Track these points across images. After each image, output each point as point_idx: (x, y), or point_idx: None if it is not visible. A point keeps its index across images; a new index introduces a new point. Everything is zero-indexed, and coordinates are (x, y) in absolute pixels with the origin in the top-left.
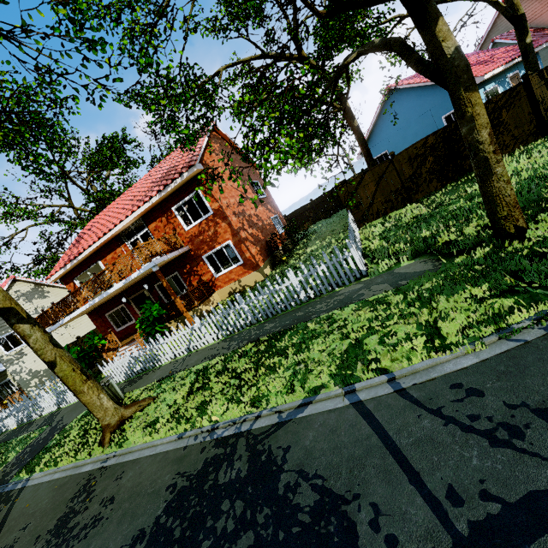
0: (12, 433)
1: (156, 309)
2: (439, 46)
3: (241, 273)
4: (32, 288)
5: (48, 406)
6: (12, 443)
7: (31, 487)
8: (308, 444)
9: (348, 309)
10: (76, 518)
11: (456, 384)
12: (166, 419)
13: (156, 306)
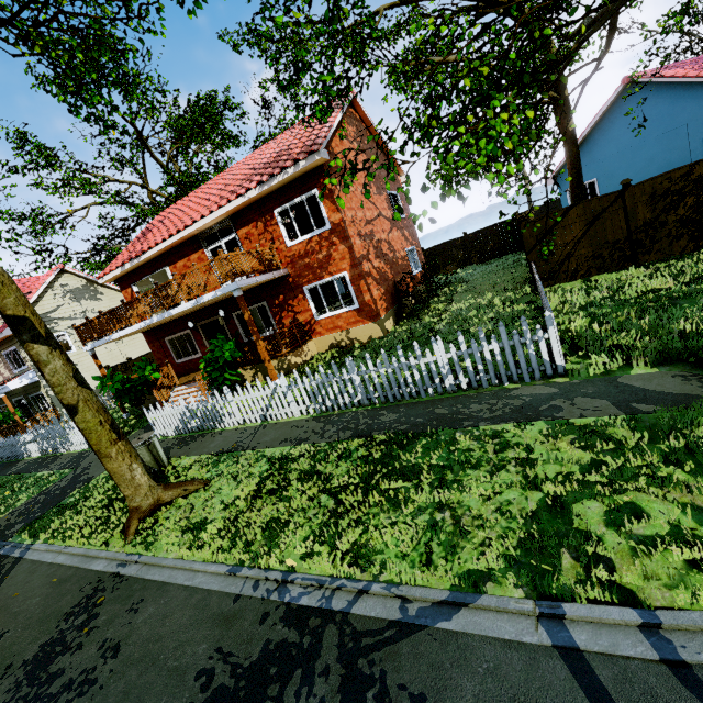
0: (33, 464)
1: (229, 349)
2: None
3: (353, 321)
4: (82, 284)
5: (78, 442)
6: (28, 479)
7: (28, 563)
8: None
9: (532, 429)
10: (63, 659)
11: None
12: (217, 529)
13: (230, 344)
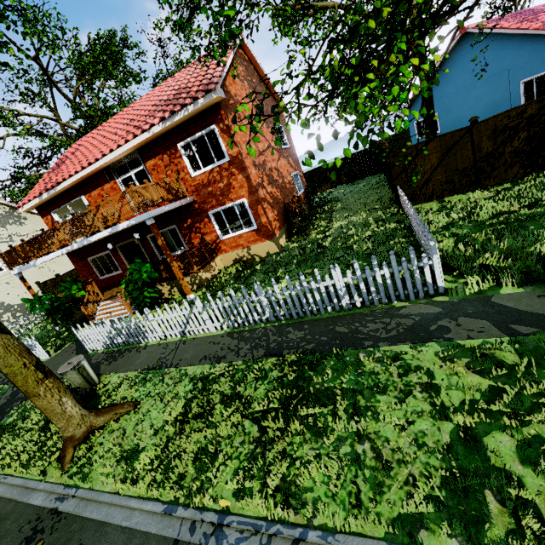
0: None
1: (146, 271)
2: None
3: (253, 240)
4: (5, 211)
5: None
6: None
7: None
8: None
9: (428, 351)
10: None
11: None
12: (149, 458)
13: (147, 266)
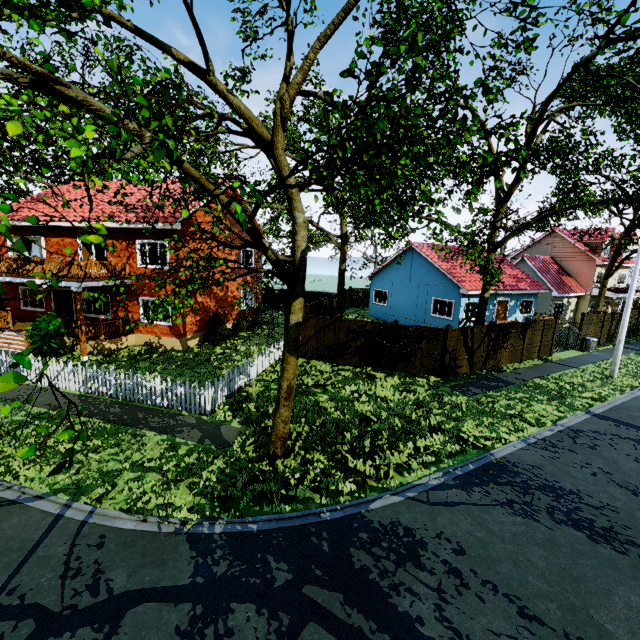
0: None
1: (56, 324)
2: (290, 314)
3: (165, 333)
4: None
5: None
6: None
7: None
8: (5, 526)
9: (158, 438)
10: None
11: (104, 536)
12: None
13: (58, 321)
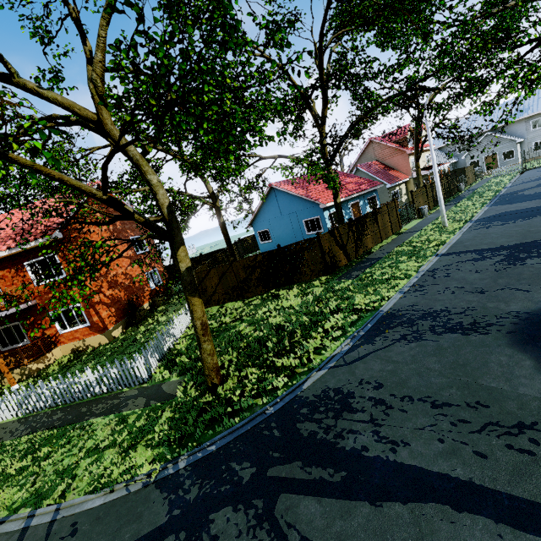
0: None
1: None
2: (178, 264)
3: (87, 334)
4: None
5: None
6: None
7: None
8: None
9: (106, 420)
10: None
11: (75, 523)
12: None
13: None
